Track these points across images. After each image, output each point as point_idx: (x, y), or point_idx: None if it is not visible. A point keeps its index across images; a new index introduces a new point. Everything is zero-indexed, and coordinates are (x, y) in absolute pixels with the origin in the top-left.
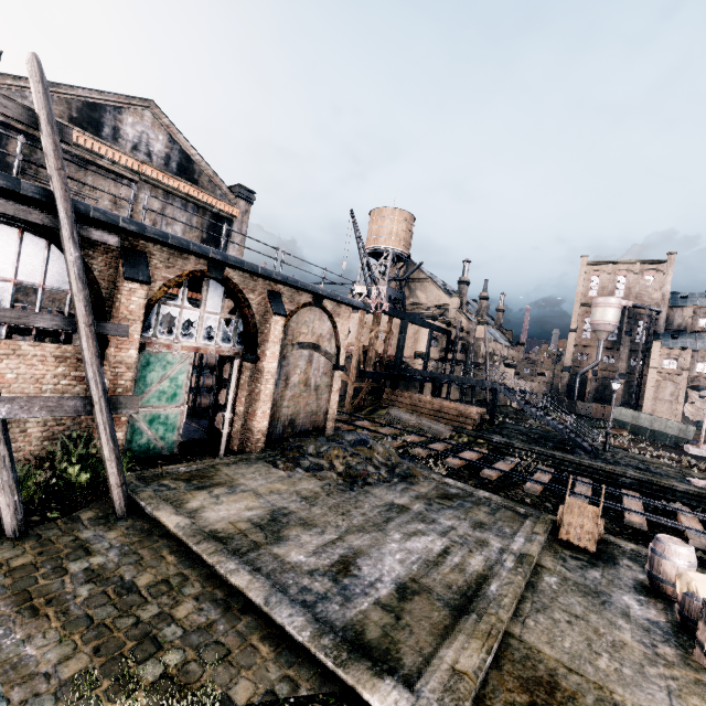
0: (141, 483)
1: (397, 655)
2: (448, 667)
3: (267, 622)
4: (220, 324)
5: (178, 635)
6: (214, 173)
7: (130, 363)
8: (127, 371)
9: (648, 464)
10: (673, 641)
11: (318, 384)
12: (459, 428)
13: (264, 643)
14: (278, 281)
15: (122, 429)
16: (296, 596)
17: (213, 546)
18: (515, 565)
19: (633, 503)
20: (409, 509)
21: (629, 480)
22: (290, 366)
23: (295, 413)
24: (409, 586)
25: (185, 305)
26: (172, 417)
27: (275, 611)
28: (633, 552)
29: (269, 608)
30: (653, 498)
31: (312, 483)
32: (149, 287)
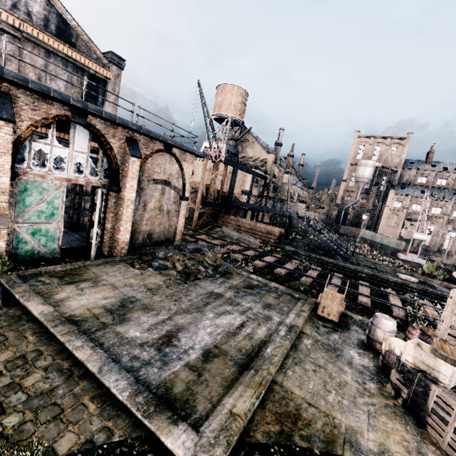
0: (20, 280)
1: (193, 404)
2: (227, 412)
3: (99, 385)
4: (87, 162)
5: (21, 401)
6: (89, 39)
7: (4, 188)
8: (2, 194)
9: (376, 265)
10: (375, 379)
11: (169, 209)
12: (266, 241)
13: (93, 402)
14: (134, 130)
15: (4, 240)
16: (126, 363)
17: (67, 328)
18: (286, 333)
19: (364, 289)
20: (223, 296)
21: (364, 275)
22: (147, 196)
23: (151, 229)
24: (212, 351)
25: (55, 143)
26: (52, 231)
27: (105, 377)
28: (360, 321)
29: (101, 375)
30: (376, 285)
31: (158, 279)
32: (17, 125)
